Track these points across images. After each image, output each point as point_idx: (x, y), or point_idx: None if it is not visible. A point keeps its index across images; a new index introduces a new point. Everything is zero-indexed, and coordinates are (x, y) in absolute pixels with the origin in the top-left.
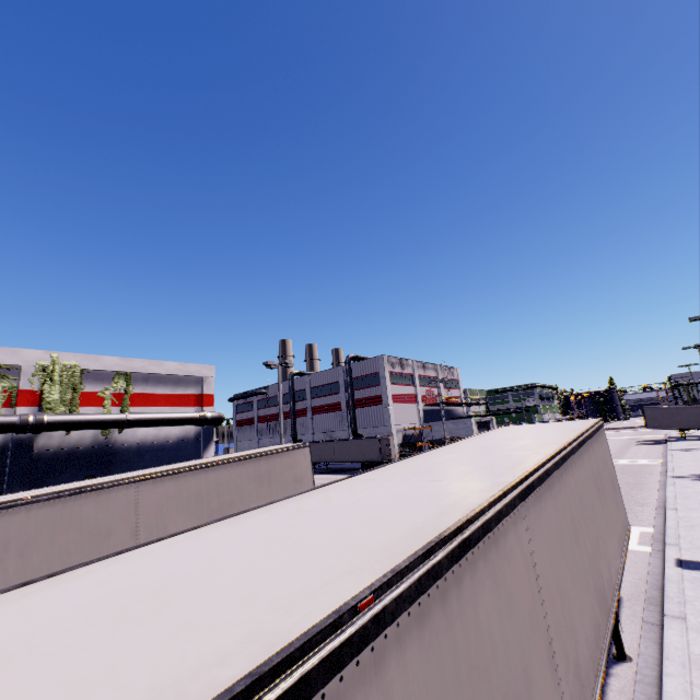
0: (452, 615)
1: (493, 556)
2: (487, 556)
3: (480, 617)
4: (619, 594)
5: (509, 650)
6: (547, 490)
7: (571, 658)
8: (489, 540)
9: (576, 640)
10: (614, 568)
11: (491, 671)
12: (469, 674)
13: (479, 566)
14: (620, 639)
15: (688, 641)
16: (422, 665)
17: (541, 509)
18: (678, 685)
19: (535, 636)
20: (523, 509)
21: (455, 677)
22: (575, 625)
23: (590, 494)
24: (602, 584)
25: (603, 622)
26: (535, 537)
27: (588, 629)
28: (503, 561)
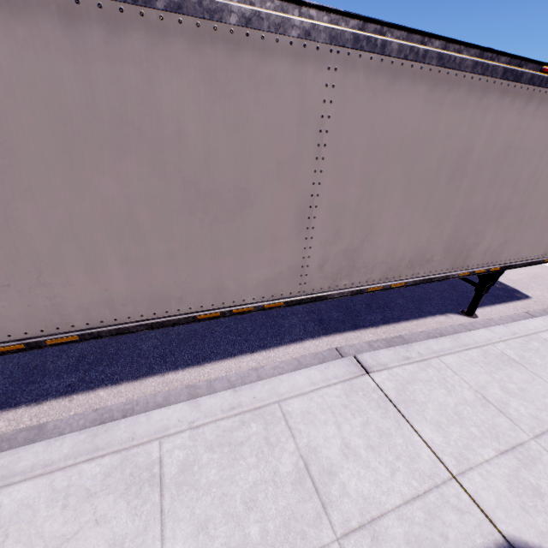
0: (88, 50)
1: (219, 57)
2: (201, 46)
3: (160, 94)
4: (500, 270)
5: (215, 158)
6: (425, 81)
7: (347, 242)
8: (215, 33)
9: (370, 239)
10: (516, 251)
11: (168, 149)
12: (118, 123)
13: (175, 44)
14: (477, 303)
15: (547, 331)
16: (10, 53)
17: (389, 91)
18: (488, 336)
19: (281, 183)
20: (335, 58)
21: (85, 107)
22: (379, 230)
23: (543, 162)
24: (472, 243)
25: (440, 264)
26: (346, 108)
27: (404, 249)
28: (243, 79)
